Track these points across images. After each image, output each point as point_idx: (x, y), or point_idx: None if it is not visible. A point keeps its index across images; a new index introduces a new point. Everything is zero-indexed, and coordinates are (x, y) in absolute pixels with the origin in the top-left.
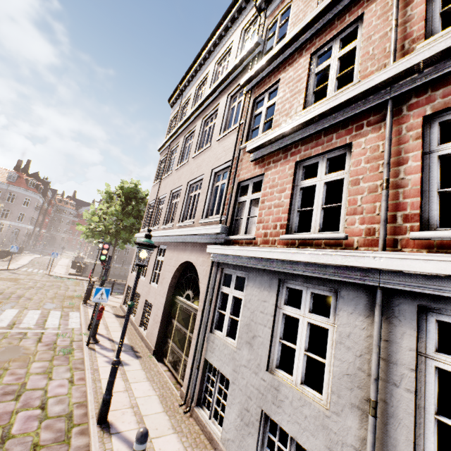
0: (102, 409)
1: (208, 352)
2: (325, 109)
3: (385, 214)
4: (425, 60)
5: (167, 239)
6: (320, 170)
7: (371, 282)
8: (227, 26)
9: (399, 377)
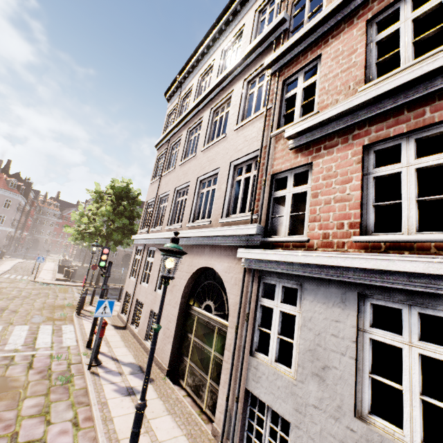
0: None
1: (251, 381)
2: (416, 75)
3: None
4: None
5: None
6: (405, 154)
7: None
8: (236, 10)
9: None
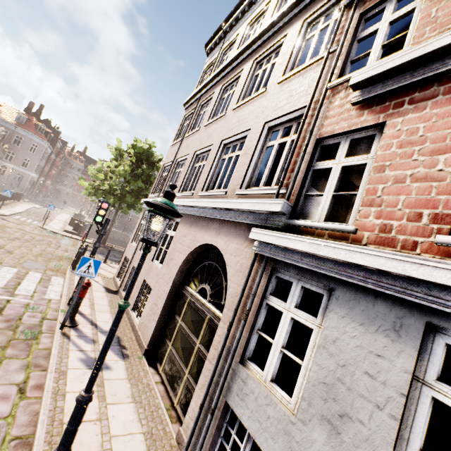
0: None
1: (234, 395)
2: None
3: None
4: None
5: (182, 211)
6: None
7: None
8: None
9: None
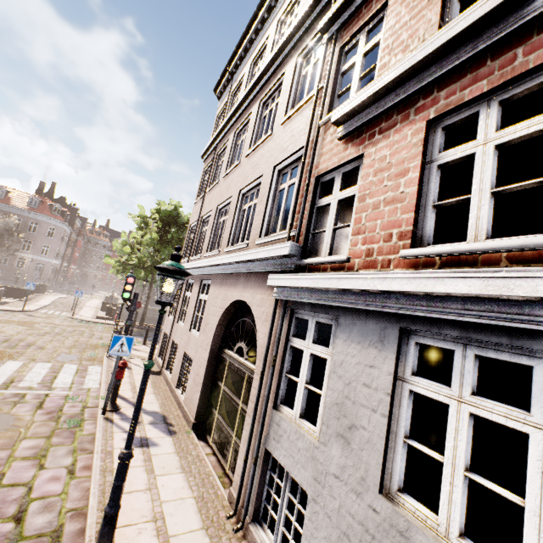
0: (103, 529)
1: (271, 440)
2: None
3: None
4: None
5: (211, 271)
6: (483, 126)
7: None
8: None
9: None
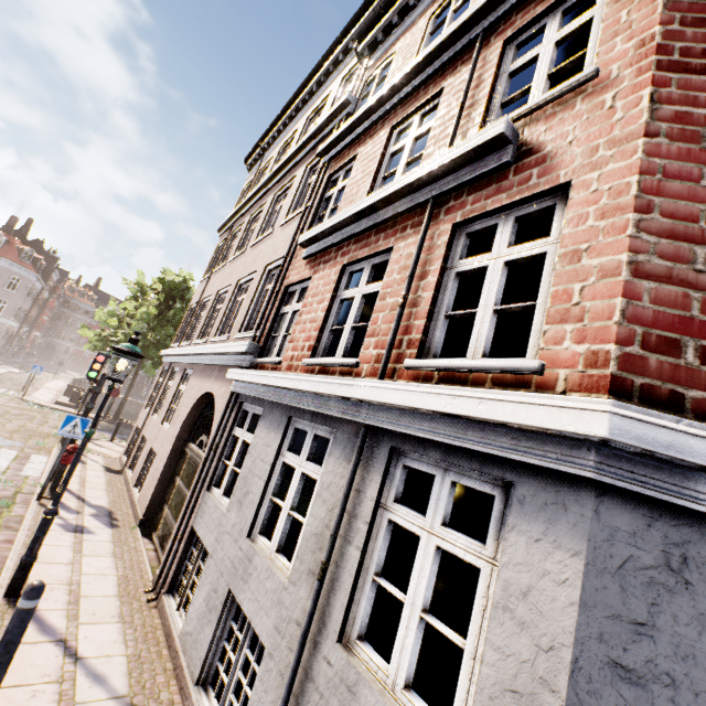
0: (16, 575)
1: (198, 517)
2: (375, 200)
3: (392, 337)
4: (460, 157)
5: (195, 360)
6: (363, 279)
7: (360, 418)
8: (329, 70)
9: (355, 532)
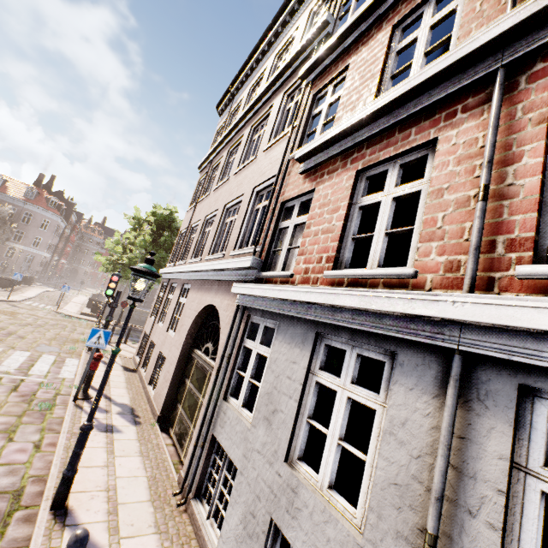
0: (60, 489)
1: (218, 426)
2: (403, 91)
3: (478, 238)
4: None
5: (192, 276)
6: (388, 181)
7: (446, 342)
8: (294, 8)
9: (477, 501)
